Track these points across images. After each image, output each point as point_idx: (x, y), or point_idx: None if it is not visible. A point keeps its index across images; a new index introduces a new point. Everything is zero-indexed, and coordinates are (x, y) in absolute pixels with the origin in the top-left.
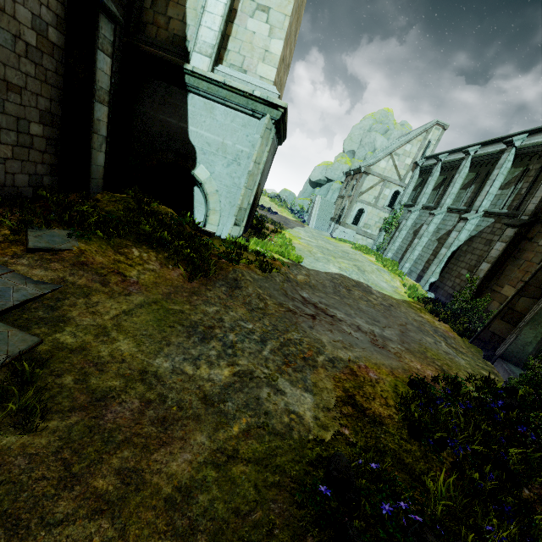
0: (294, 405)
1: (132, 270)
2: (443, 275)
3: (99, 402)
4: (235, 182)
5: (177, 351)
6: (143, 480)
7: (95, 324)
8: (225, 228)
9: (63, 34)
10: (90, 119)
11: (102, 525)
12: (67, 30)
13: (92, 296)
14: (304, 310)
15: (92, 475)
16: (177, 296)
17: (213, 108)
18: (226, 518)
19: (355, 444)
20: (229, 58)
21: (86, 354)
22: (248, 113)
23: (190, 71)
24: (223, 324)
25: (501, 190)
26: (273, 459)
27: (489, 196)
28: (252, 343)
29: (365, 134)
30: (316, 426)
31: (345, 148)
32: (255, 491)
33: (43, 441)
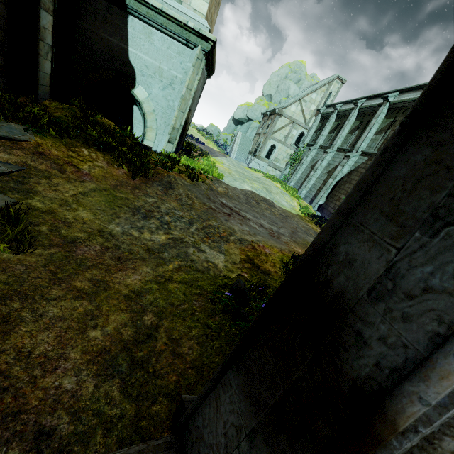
0: (211, 258)
1: (84, 165)
2: (328, 199)
3: (70, 244)
4: (169, 104)
5: (125, 222)
6: (108, 286)
7: (58, 198)
8: (160, 144)
9: None
10: (36, 26)
11: (83, 303)
12: None
13: (53, 179)
14: (222, 210)
15: (73, 280)
16: (122, 188)
17: (151, 33)
18: (165, 307)
19: (250, 281)
20: None
21: (55, 215)
22: (182, 42)
23: None
24: (160, 210)
25: (376, 135)
26: (196, 282)
27: (366, 140)
28: (182, 223)
29: (281, 81)
30: (225, 270)
31: (264, 92)
32: (184, 296)
33: (33, 259)
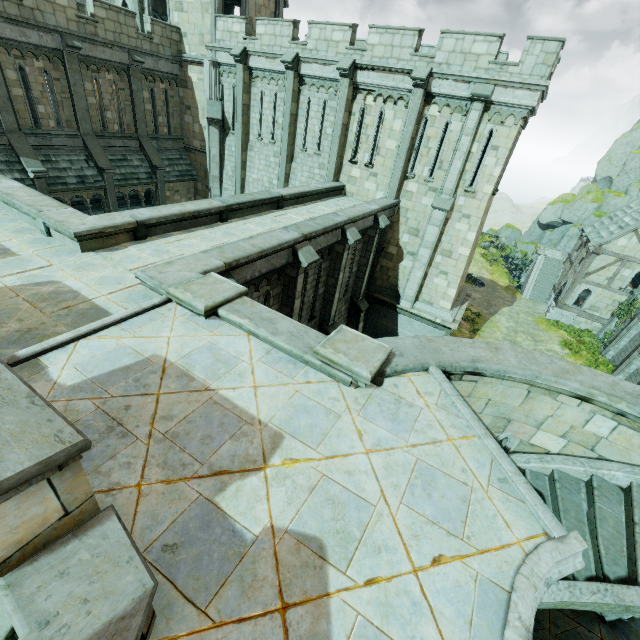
0: None
1: None
2: None
3: None
4: None
5: None
6: None
7: None
8: None
9: (346, 320)
10: None
11: None
12: (347, 318)
13: None
14: None
15: None
16: None
17: (412, 322)
18: None
19: None
20: (422, 297)
21: None
22: (433, 327)
23: (399, 307)
24: None
25: None
26: None
27: None
28: None
29: (632, 155)
30: None
31: (597, 174)
32: None
33: None
